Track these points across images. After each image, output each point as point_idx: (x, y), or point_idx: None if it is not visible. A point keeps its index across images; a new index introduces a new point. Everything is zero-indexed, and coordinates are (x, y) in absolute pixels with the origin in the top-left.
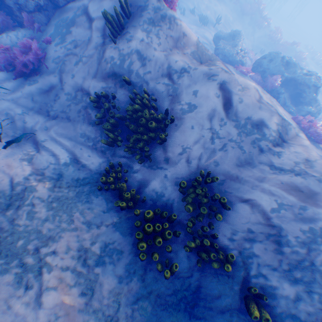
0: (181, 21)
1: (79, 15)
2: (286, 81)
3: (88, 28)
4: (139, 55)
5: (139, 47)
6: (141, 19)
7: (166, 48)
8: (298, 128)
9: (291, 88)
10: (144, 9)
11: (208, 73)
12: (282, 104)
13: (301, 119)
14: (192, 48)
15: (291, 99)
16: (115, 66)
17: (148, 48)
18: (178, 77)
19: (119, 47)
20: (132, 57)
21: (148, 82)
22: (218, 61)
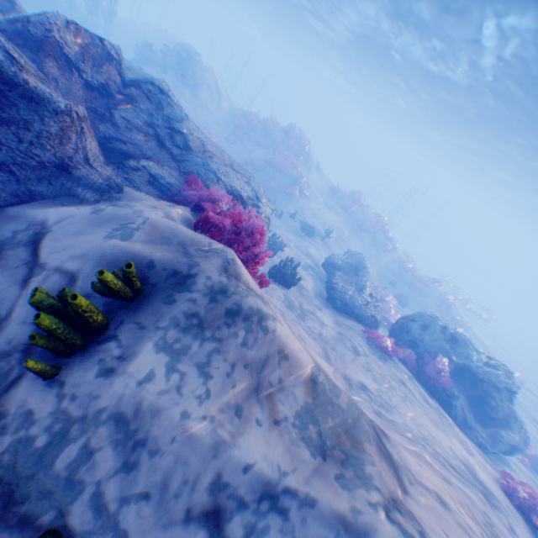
0: (278, 322)
1: (19, 243)
2: (454, 367)
3: (18, 286)
4: (124, 429)
5: (131, 402)
6: (168, 309)
7: (225, 402)
8: (531, 530)
9: (465, 382)
10: (184, 282)
11: (353, 529)
12: (461, 420)
13: (523, 494)
14: (302, 393)
15: (469, 403)
16: (27, 449)
17: (163, 410)
18: (248, 531)
19: (69, 385)
20: (99, 432)
21: (131, 536)
22: (369, 440)
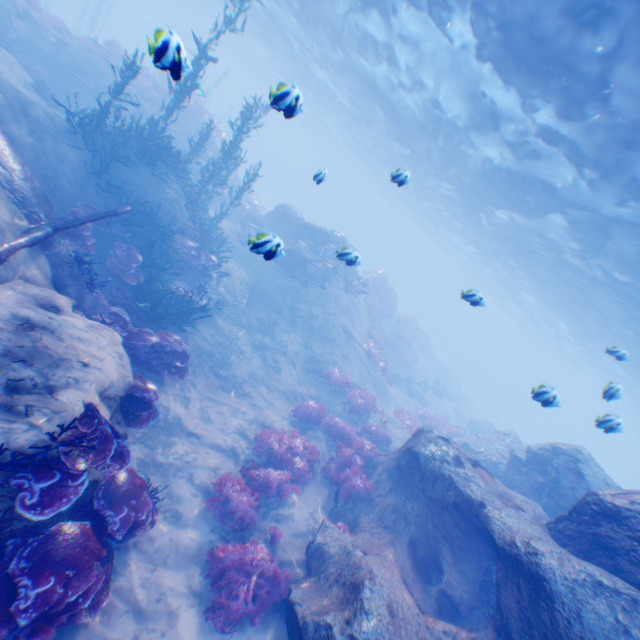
0: None
1: None
2: None
3: None
4: None
5: None
6: None
7: None
8: None
9: None
10: None
11: None
12: None
13: None
14: None
15: None
16: None
17: None
18: None
19: None
20: None
21: None
22: None
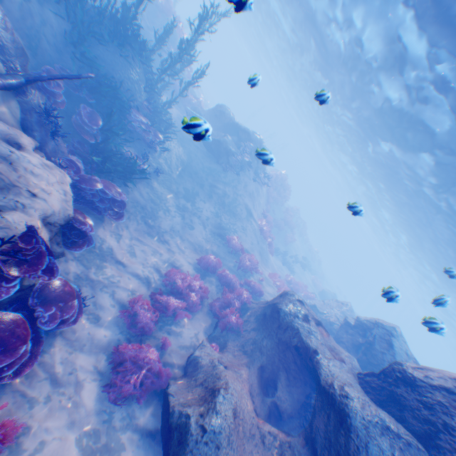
0: None
1: None
2: None
3: None
4: None
5: None
6: None
7: None
8: None
9: None
10: None
11: None
12: None
13: None
14: None
15: None
16: None
17: None
18: None
19: None
20: None
21: None
22: None
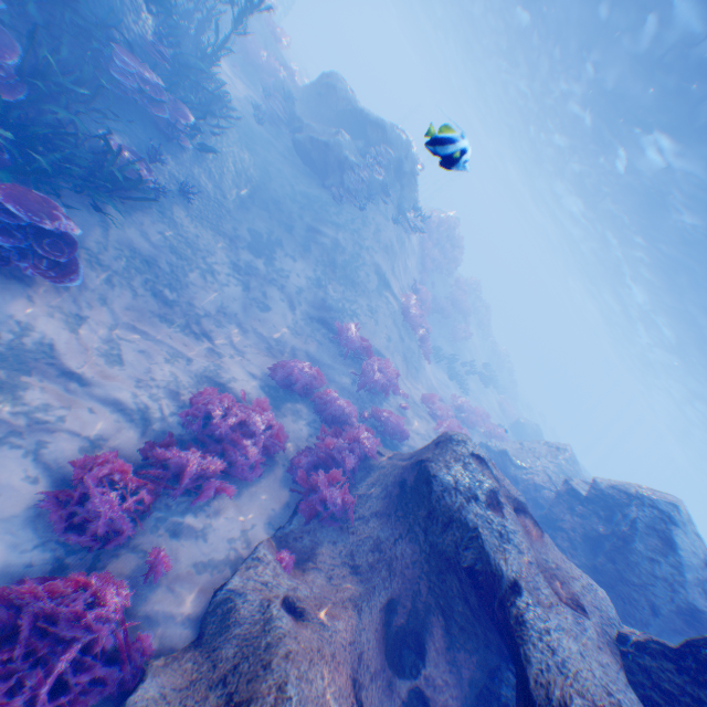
0: None
1: None
2: None
3: None
4: None
5: None
6: None
7: None
8: None
9: None
10: None
11: None
12: None
13: None
14: None
15: None
16: None
17: None
18: None
19: None
20: None
21: None
22: None
